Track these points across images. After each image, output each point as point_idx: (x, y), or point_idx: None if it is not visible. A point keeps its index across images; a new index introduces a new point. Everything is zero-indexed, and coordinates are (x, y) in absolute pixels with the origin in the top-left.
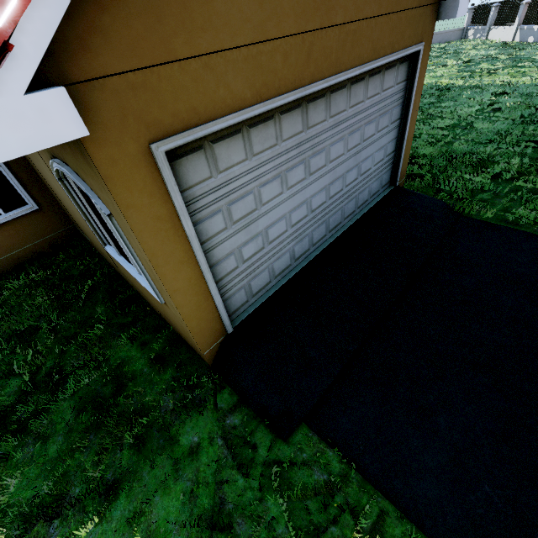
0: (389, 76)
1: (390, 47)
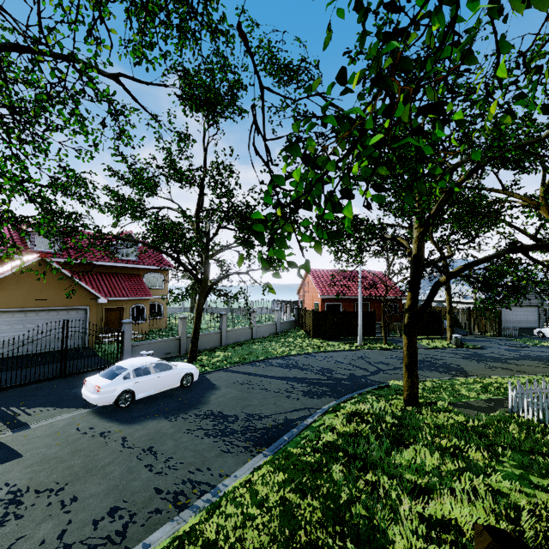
0: (73, 311)
1: (68, 305)
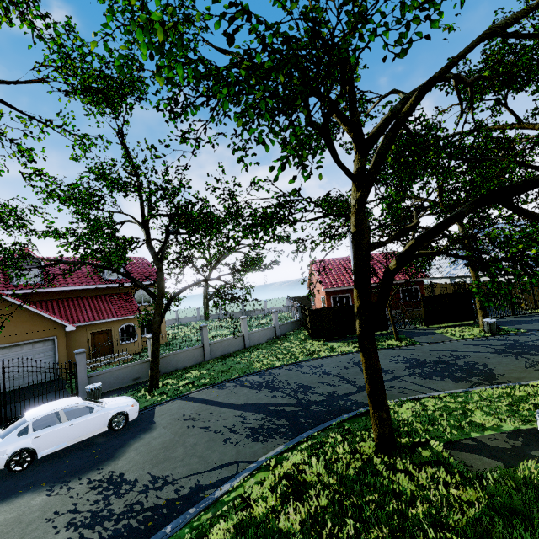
0: (39, 344)
1: (32, 339)
